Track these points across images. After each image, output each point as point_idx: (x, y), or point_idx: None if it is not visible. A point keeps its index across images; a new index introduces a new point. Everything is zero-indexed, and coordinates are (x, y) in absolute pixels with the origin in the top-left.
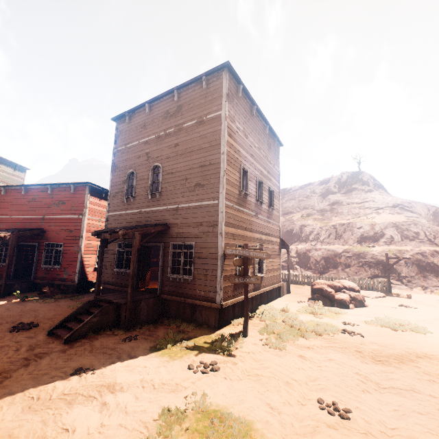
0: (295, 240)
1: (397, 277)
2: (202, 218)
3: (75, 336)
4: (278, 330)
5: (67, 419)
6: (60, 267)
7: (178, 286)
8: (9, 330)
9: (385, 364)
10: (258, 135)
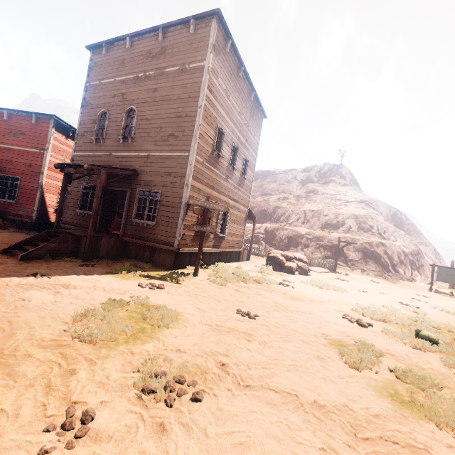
0: (267, 220)
1: (344, 260)
2: (172, 168)
3: (32, 256)
4: (225, 276)
5: (24, 295)
6: (16, 202)
7: (140, 230)
8: None
9: (300, 301)
10: (242, 99)
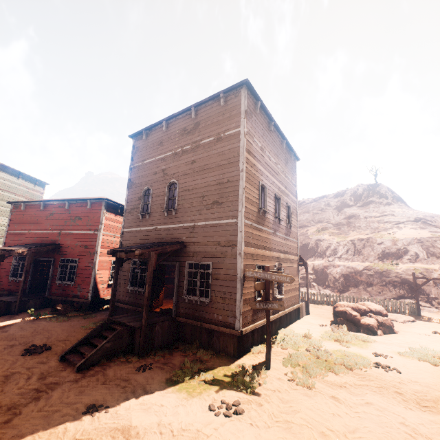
0: (310, 255)
1: (426, 298)
2: (220, 237)
3: (88, 363)
4: (303, 361)
5: None
6: (74, 283)
7: (193, 308)
8: (21, 353)
9: (434, 412)
10: (276, 150)
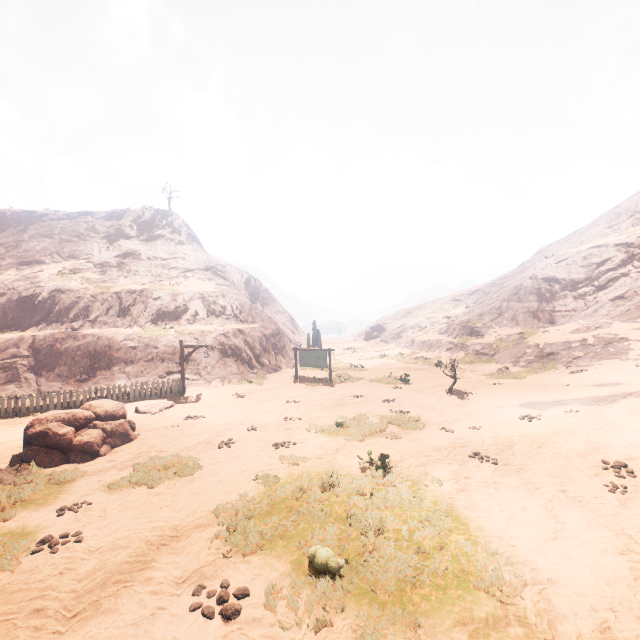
0: (39, 319)
1: (196, 369)
2: None
3: None
4: None
5: None
6: None
7: None
8: None
9: (87, 617)
10: None
